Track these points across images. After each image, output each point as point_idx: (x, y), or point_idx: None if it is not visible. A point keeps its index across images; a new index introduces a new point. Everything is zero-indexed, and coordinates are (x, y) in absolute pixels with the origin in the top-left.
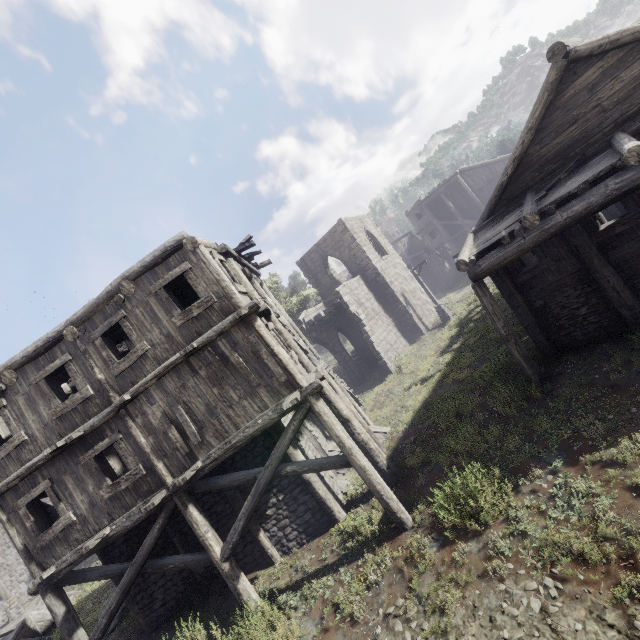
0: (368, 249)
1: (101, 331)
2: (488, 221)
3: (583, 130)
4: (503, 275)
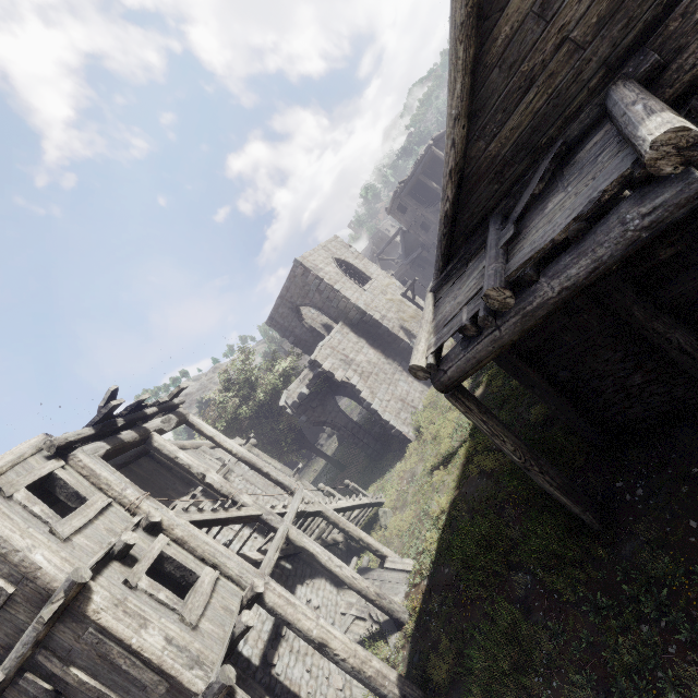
0: (342, 285)
1: None
2: (447, 272)
3: (550, 94)
4: None
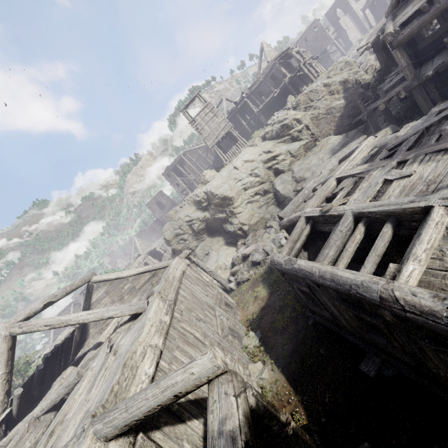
0: (351, 2)
1: (304, 39)
2: None
3: None
4: (371, 9)
